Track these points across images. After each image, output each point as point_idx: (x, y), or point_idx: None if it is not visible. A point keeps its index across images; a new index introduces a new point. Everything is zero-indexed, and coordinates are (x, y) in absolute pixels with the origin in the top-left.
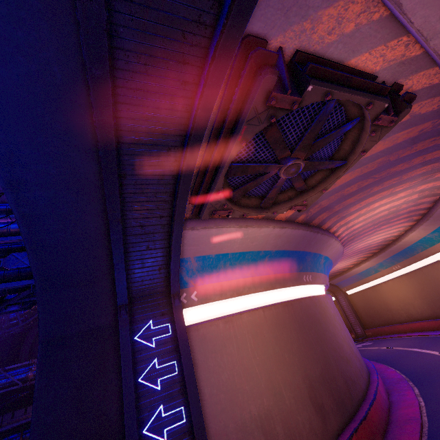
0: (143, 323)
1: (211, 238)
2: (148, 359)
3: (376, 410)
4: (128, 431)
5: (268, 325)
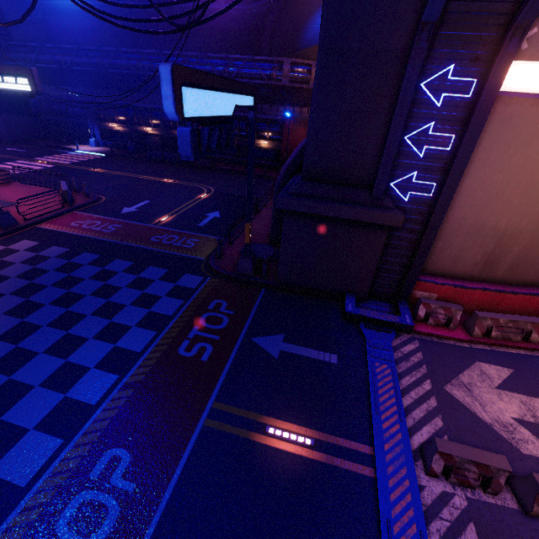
0: (440, 65)
1: None
2: (425, 119)
3: None
4: (379, 177)
5: None
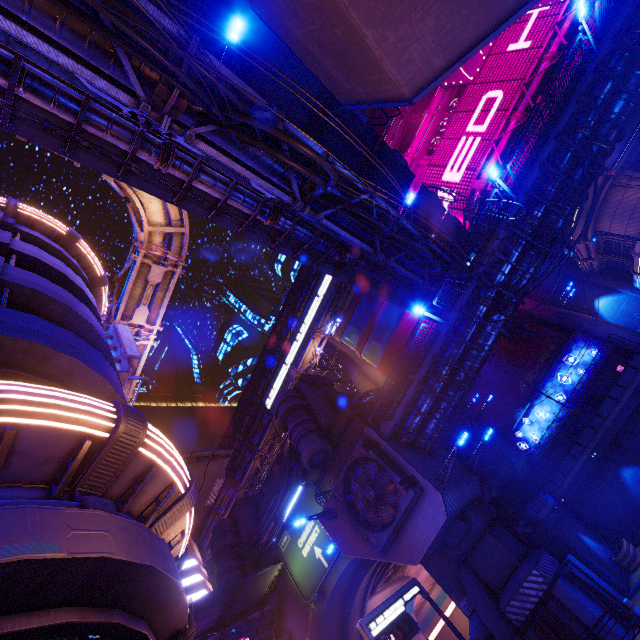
0: None
1: (371, 605)
2: None
3: None
4: None
5: None
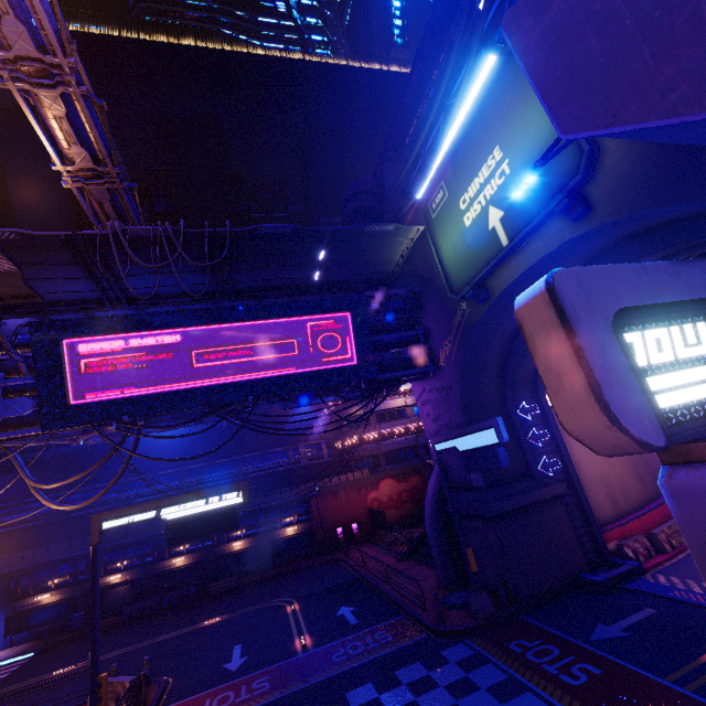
0: (519, 403)
1: None
2: (529, 427)
3: None
4: (532, 466)
5: None
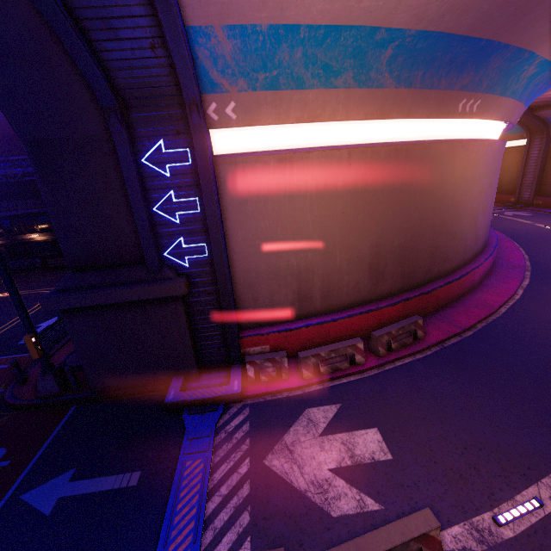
0: (150, 142)
1: None
2: (163, 189)
3: (450, 289)
4: (146, 251)
5: (349, 175)
